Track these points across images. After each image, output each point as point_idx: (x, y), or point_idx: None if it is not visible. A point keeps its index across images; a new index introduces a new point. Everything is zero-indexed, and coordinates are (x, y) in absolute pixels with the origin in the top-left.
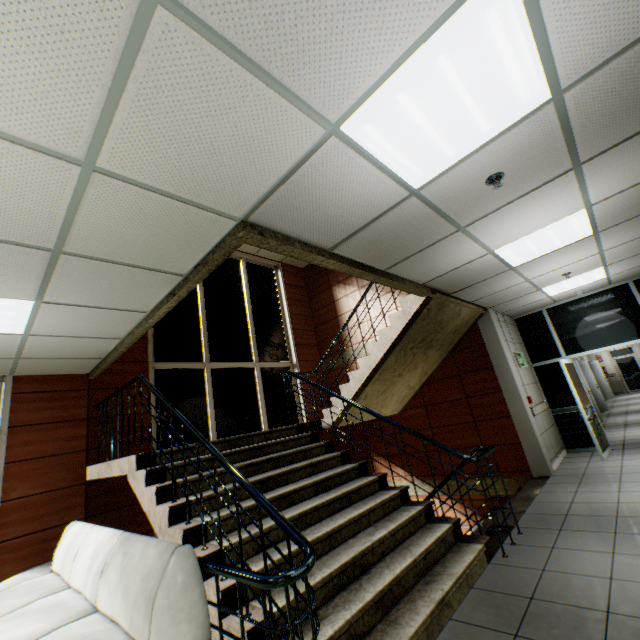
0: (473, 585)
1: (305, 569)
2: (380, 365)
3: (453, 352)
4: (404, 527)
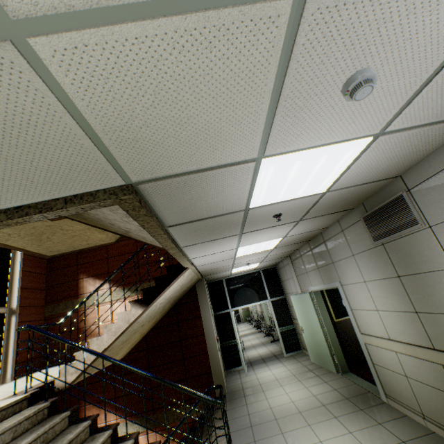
0: None
1: None
2: None
3: None
4: None
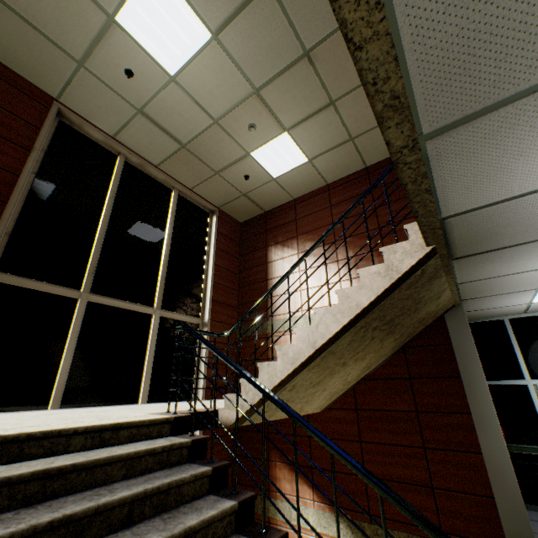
0: None
1: None
2: (329, 344)
3: (405, 347)
4: None
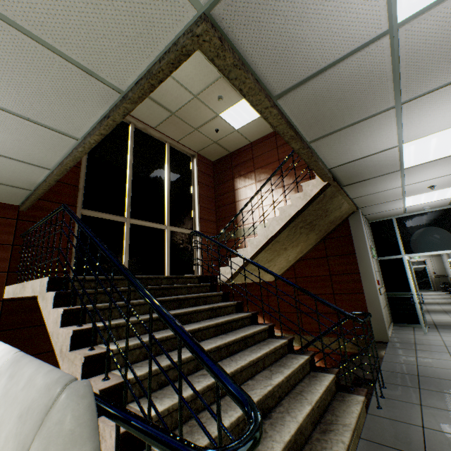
0: (360, 435)
1: (255, 443)
2: (275, 236)
3: (325, 239)
4: (295, 373)
